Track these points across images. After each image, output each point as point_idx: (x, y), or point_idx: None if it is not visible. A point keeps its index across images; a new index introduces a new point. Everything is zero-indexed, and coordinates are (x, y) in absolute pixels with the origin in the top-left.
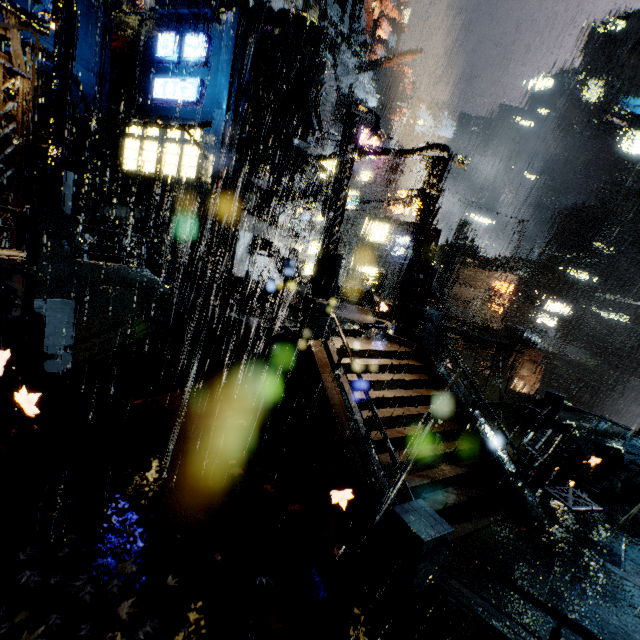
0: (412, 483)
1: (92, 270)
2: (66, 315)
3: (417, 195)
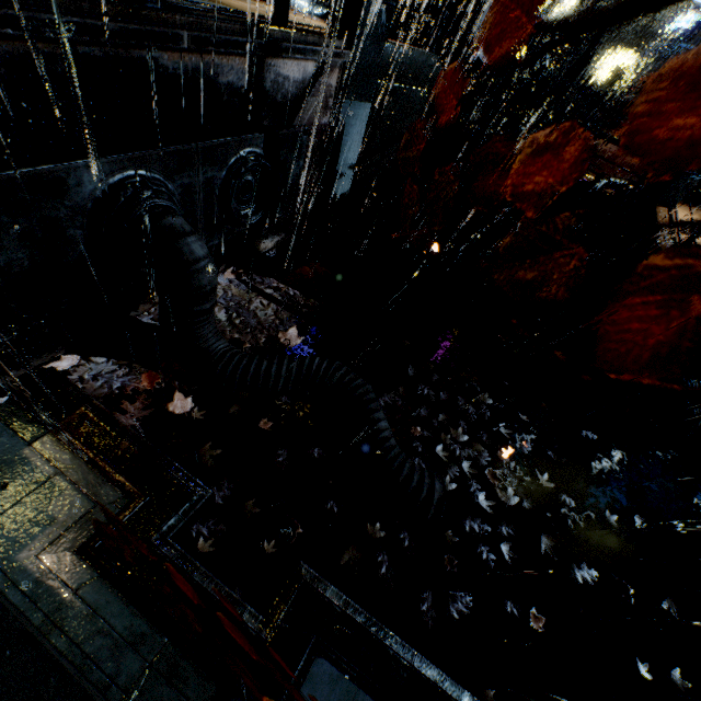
0: None
1: (392, 57)
2: (360, 124)
3: None
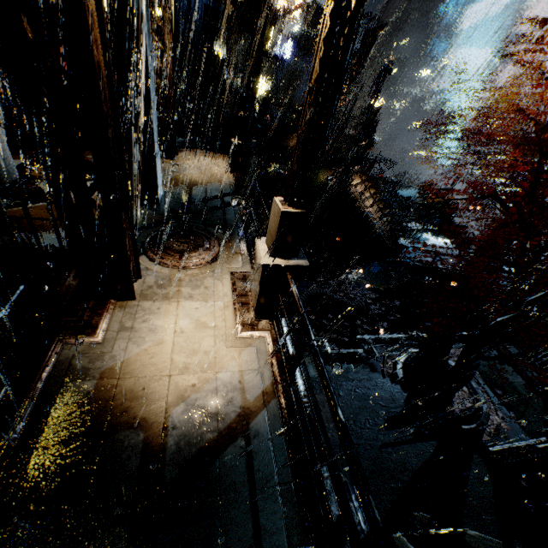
0: (387, 234)
1: None
2: None
3: (353, 56)
